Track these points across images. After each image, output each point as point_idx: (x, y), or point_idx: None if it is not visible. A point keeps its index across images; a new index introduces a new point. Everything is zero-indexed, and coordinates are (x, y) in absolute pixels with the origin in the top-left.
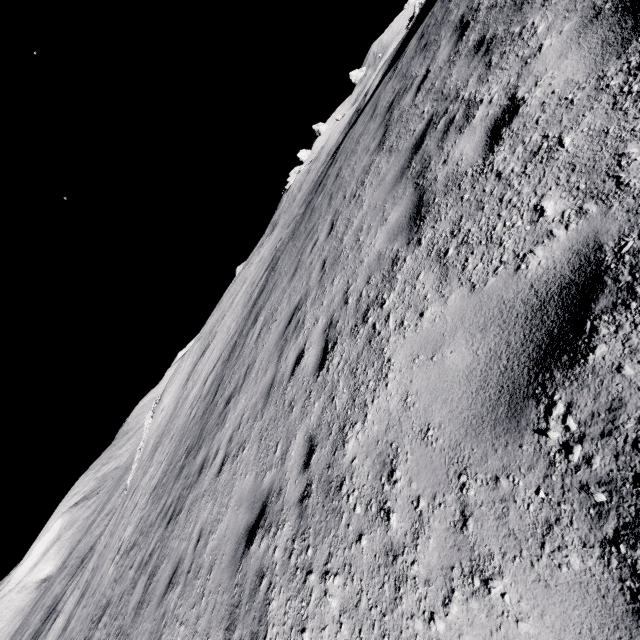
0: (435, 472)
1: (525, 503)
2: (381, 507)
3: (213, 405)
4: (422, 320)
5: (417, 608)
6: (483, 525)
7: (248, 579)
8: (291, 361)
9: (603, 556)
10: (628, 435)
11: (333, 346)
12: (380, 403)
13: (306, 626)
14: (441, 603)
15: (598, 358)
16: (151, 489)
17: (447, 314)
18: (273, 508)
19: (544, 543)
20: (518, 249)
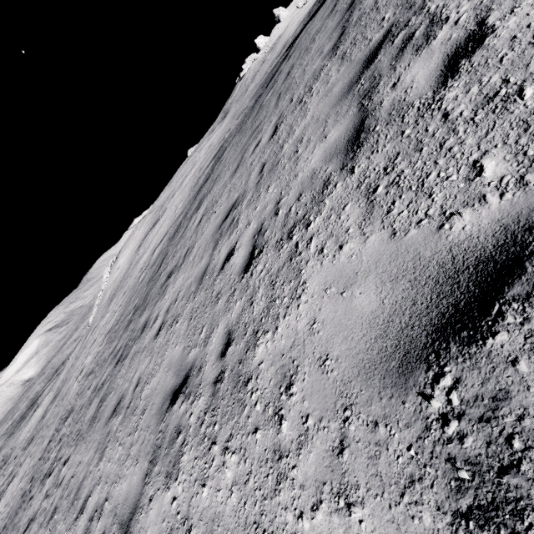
0: (325, 399)
1: (396, 454)
2: (276, 412)
3: (157, 275)
4: (340, 253)
5: (291, 504)
6: (356, 459)
7: (169, 430)
8: (223, 256)
9: (452, 524)
10: (505, 428)
11: (259, 253)
12: (290, 321)
13: (206, 483)
14: (310, 508)
15: (497, 345)
16: (106, 331)
17: (364, 254)
18: (193, 381)
19: (404, 494)
20: (446, 206)
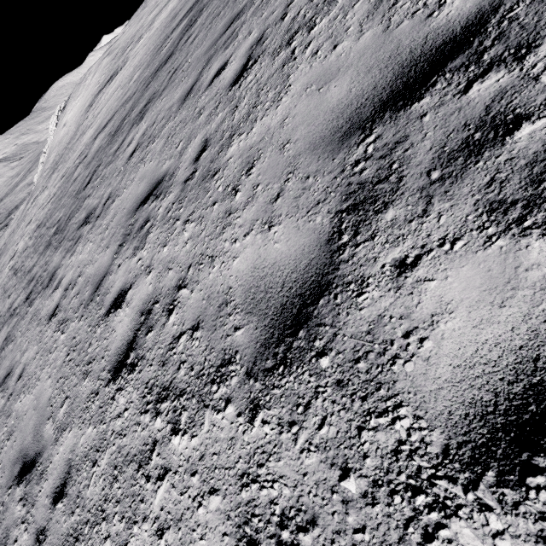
0: None
1: None
2: None
3: (83, 197)
4: None
5: None
6: None
7: (5, 521)
8: (116, 286)
9: None
10: None
11: (131, 367)
12: None
13: None
14: None
15: None
16: (38, 222)
17: None
18: (34, 484)
19: None
20: None
